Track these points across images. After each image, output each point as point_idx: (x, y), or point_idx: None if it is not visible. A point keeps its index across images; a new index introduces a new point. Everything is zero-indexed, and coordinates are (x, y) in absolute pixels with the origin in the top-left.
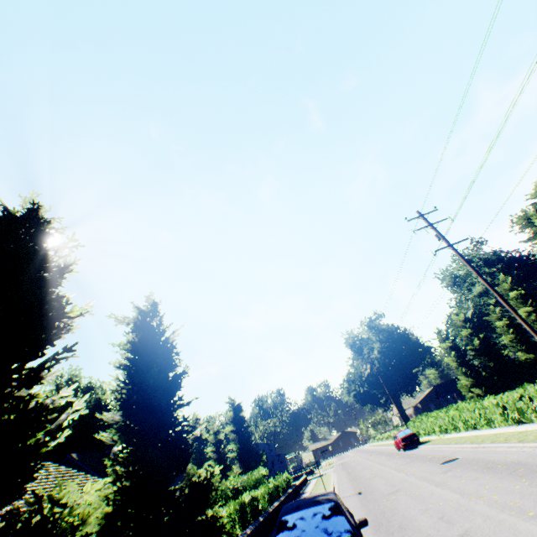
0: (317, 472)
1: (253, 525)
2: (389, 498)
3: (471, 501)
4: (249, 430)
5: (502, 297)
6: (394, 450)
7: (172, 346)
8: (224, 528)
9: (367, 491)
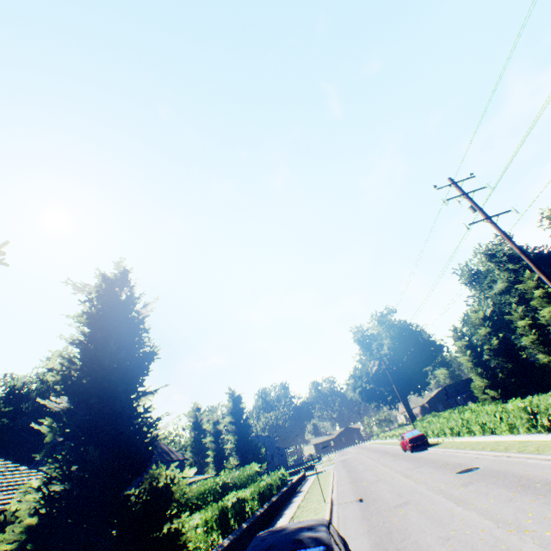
0: (317, 468)
1: (234, 535)
2: (397, 513)
3: (513, 535)
4: (248, 422)
5: None
6: (400, 451)
7: (138, 320)
8: (186, 547)
9: (370, 499)
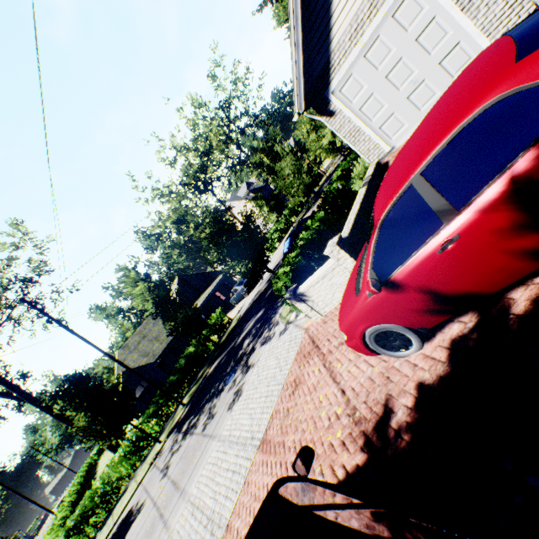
0: None
1: None
2: None
3: None
4: None
5: (25, 497)
6: None
7: None
8: None
9: None
